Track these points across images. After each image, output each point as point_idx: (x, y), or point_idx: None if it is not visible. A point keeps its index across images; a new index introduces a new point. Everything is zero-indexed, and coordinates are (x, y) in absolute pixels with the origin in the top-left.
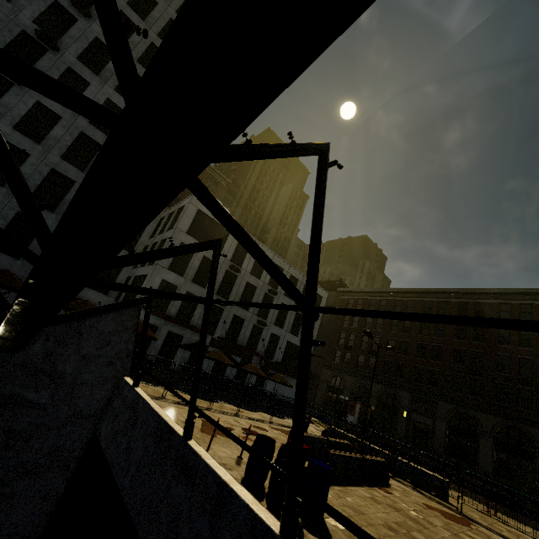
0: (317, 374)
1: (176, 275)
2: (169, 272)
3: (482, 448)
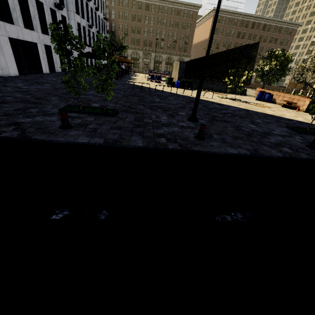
0: None
1: (78, 16)
2: (77, 15)
3: (162, 65)
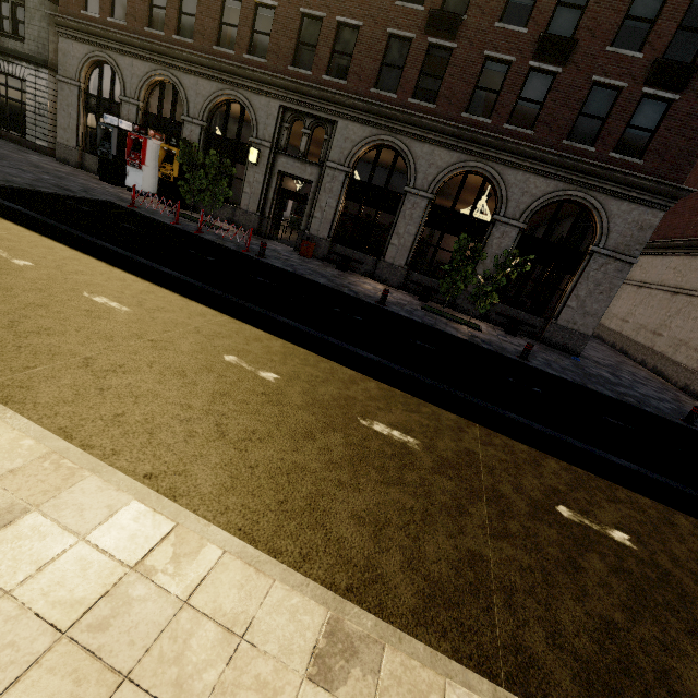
0: (54, 62)
1: None
2: None
3: (401, 223)
